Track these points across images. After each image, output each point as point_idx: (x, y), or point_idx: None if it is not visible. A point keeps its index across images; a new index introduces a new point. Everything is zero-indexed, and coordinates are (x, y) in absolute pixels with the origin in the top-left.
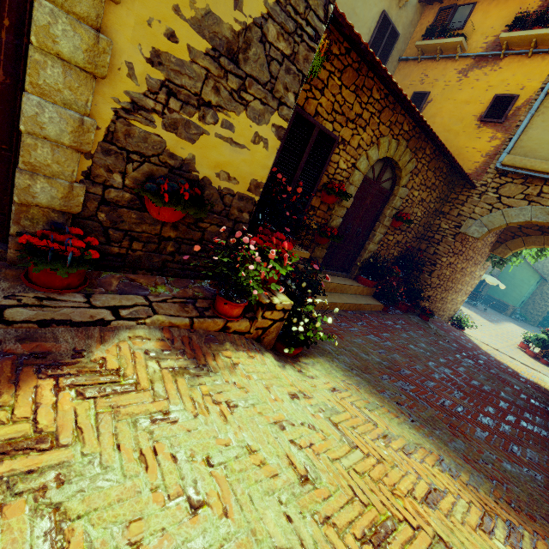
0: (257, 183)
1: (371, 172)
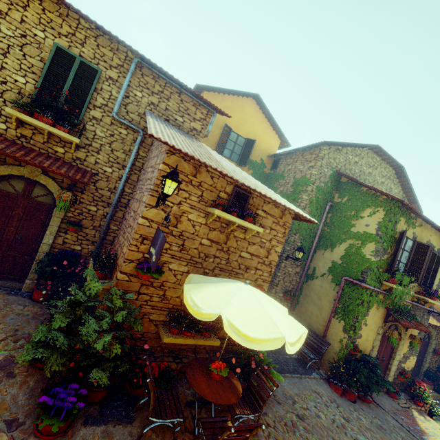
0: (412, 367)
1: None
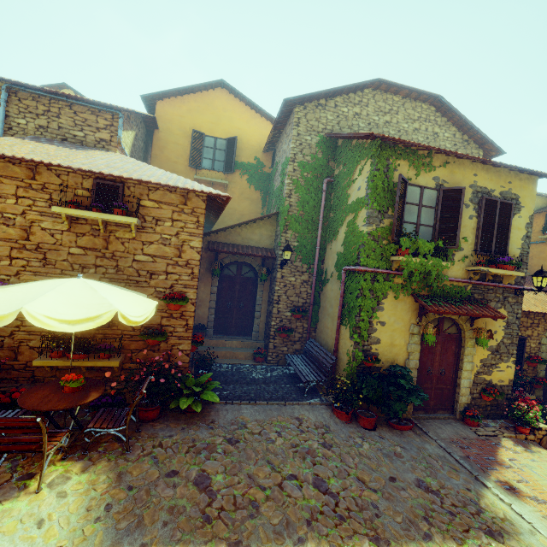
0: (510, 379)
1: None
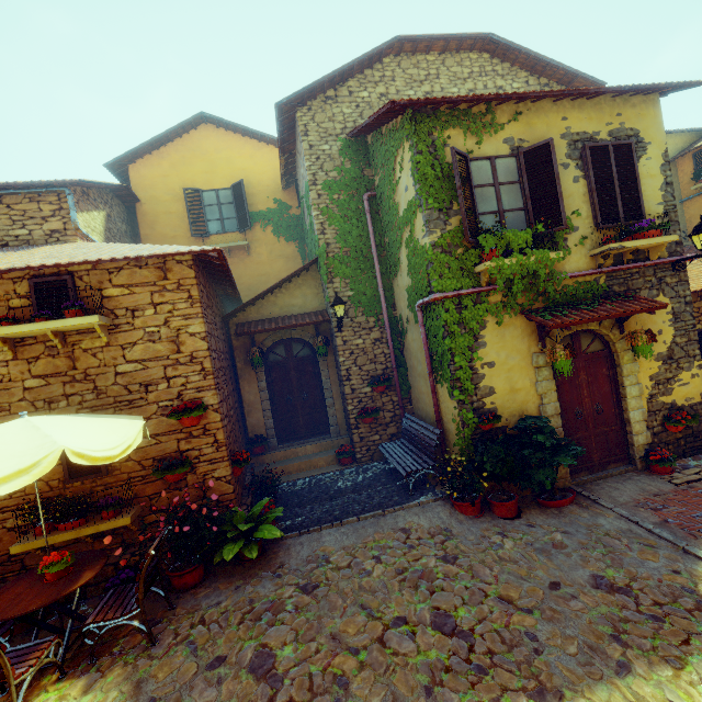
0: None
1: None
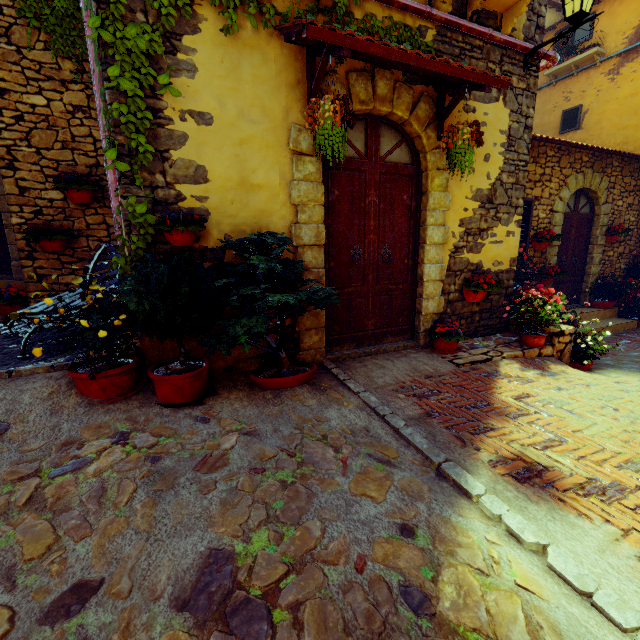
0: (513, 259)
1: (567, 207)
